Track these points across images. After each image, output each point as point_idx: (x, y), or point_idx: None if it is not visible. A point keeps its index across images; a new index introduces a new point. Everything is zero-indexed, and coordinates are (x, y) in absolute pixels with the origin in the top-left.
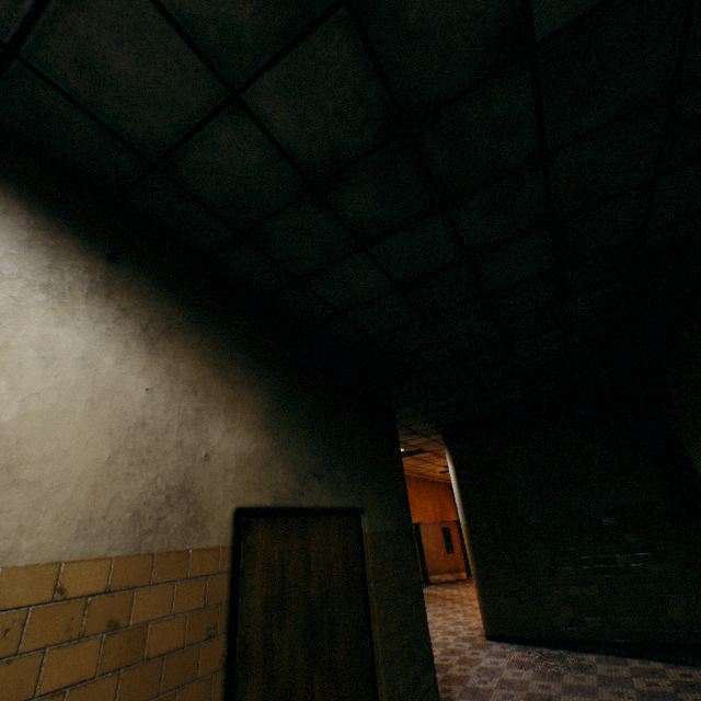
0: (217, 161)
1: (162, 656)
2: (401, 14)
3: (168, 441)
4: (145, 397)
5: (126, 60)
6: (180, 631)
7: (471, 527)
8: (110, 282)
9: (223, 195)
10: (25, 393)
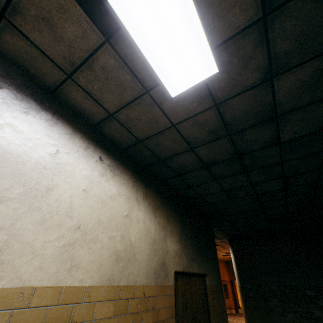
0: (180, 160)
1: (162, 321)
2: (243, 137)
3: (159, 246)
4: (154, 231)
5: (167, 143)
6: (165, 313)
7: (242, 286)
8: (146, 194)
9: (177, 167)
10: (135, 233)
